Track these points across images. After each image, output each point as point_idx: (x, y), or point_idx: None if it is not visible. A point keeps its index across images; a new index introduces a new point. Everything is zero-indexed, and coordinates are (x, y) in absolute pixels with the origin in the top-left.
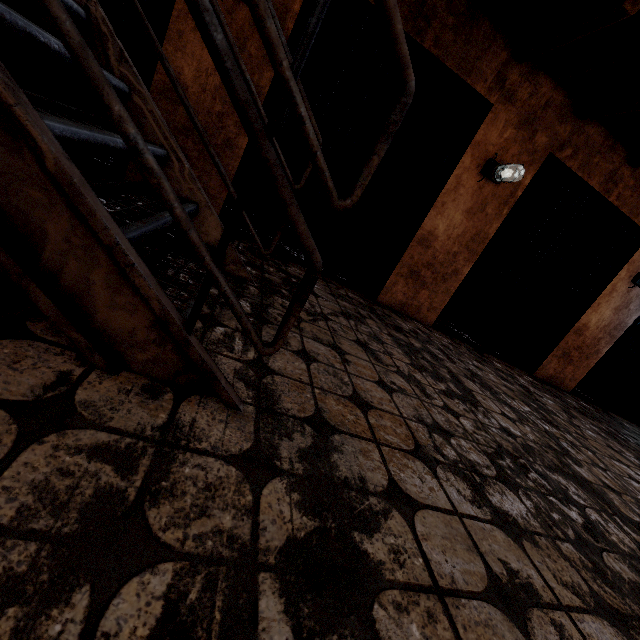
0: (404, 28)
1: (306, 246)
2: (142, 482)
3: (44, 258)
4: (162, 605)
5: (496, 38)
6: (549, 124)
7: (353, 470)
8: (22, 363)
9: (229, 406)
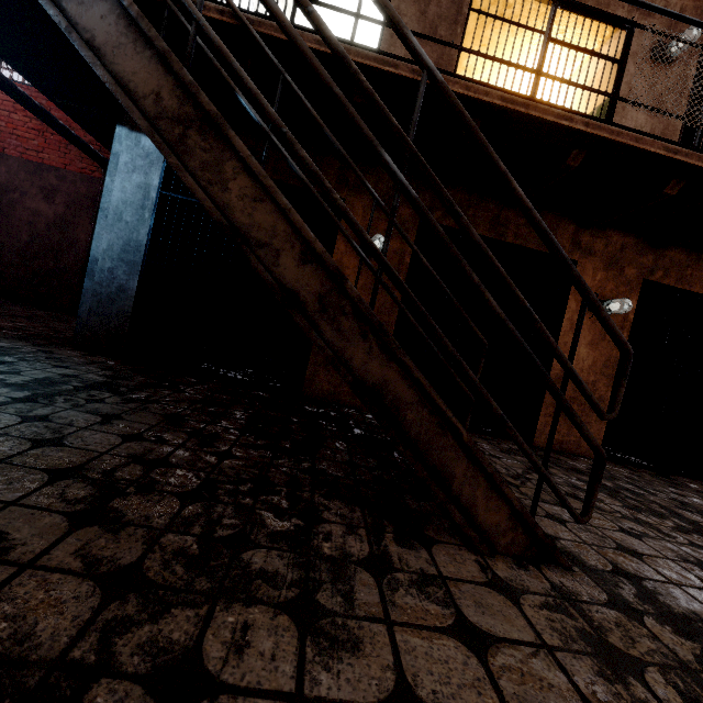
0: (489, 236)
1: (595, 445)
2: (585, 623)
3: (453, 488)
4: (672, 688)
5: (560, 220)
6: (631, 259)
7: (682, 607)
8: (457, 558)
9: (566, 569)
